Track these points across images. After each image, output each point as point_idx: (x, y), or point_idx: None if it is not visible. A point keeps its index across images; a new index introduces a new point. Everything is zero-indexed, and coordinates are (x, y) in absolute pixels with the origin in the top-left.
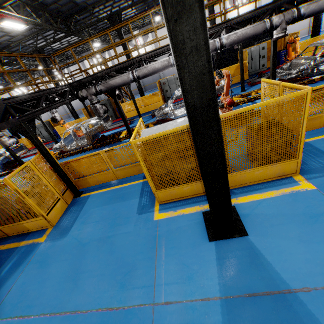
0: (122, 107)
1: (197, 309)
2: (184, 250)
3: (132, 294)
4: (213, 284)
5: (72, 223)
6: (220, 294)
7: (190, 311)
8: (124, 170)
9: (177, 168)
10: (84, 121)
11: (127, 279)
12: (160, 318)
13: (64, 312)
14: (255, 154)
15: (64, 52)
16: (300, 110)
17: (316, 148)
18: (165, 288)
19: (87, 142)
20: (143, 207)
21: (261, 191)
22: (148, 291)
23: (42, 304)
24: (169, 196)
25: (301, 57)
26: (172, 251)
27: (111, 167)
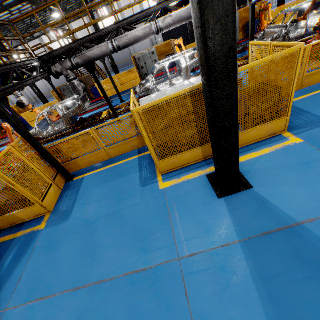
0: (97, 86)
1: (221, 254)
2: (197, 210)
3: (155, 255)
4: (231, 232)
5: (71, 205)
6: (238, 239)
7: (214, 257)
8: (116, 148)
9: (179, 136)
10: (58, 103)
11: (147, 244)
12: (188, 268)
13: (89, 284)
14: (251, 115)
15: (16, 25)
16: (293, 66)
17: (298, 108)
18: (187, 244)
19: (66, 126)
20: (145, 180)
21: (256, 150)
22: (170, 249)
23: (62, 282)
24: (171, 165)
25: (273, 25)
26: (186, 213)
27: (102, 146)
